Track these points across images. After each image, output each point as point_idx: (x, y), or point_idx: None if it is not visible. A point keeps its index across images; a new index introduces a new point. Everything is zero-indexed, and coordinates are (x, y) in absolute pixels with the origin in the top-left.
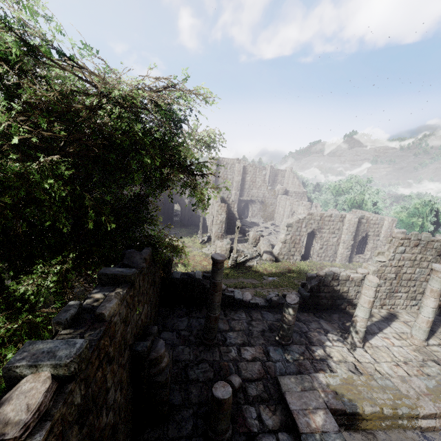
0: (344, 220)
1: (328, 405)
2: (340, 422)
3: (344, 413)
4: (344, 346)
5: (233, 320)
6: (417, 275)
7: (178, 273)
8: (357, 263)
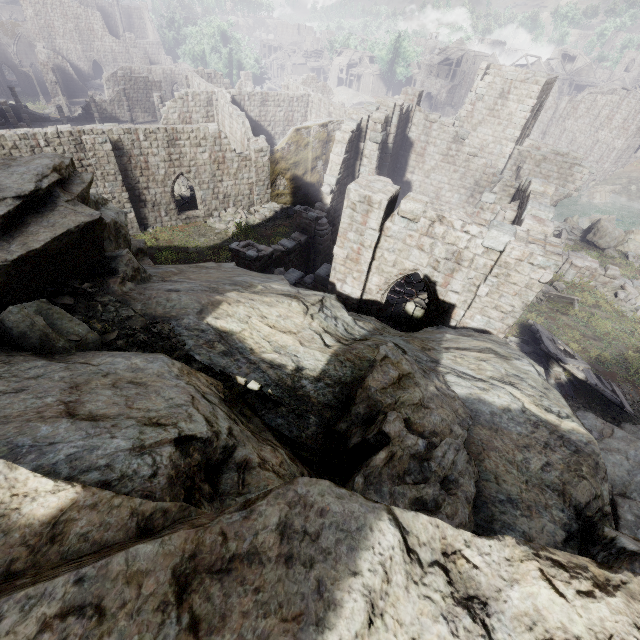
0: (152, 73)
1: None
2: None
3: None
4: None
5: (45, 125)
6: (141, 98)
7: None
8: None
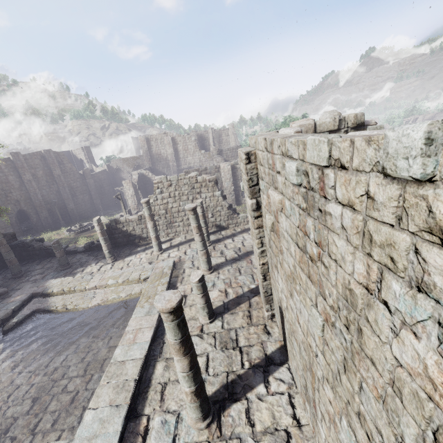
0: (220, 170)
1: (33, 292)
2: (41, 299)
3: (42, 294)
4: (102, 264)
5: (50, 263)
6: (184, 207)
7: (16, 242)
8: (244, 204)
